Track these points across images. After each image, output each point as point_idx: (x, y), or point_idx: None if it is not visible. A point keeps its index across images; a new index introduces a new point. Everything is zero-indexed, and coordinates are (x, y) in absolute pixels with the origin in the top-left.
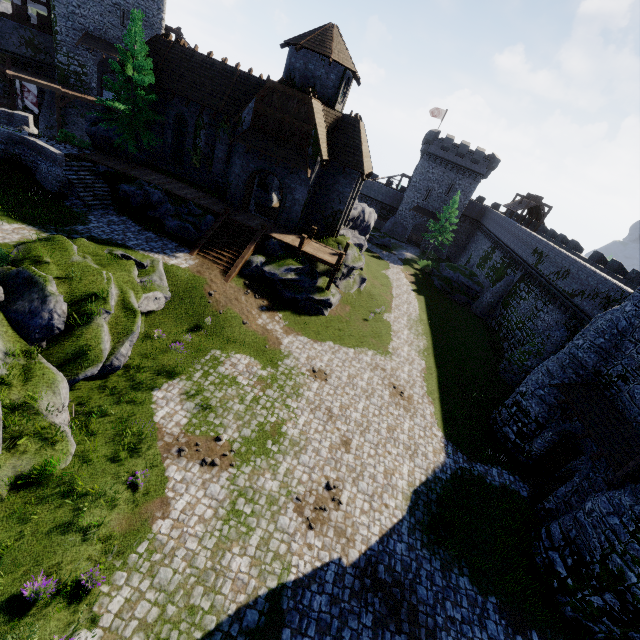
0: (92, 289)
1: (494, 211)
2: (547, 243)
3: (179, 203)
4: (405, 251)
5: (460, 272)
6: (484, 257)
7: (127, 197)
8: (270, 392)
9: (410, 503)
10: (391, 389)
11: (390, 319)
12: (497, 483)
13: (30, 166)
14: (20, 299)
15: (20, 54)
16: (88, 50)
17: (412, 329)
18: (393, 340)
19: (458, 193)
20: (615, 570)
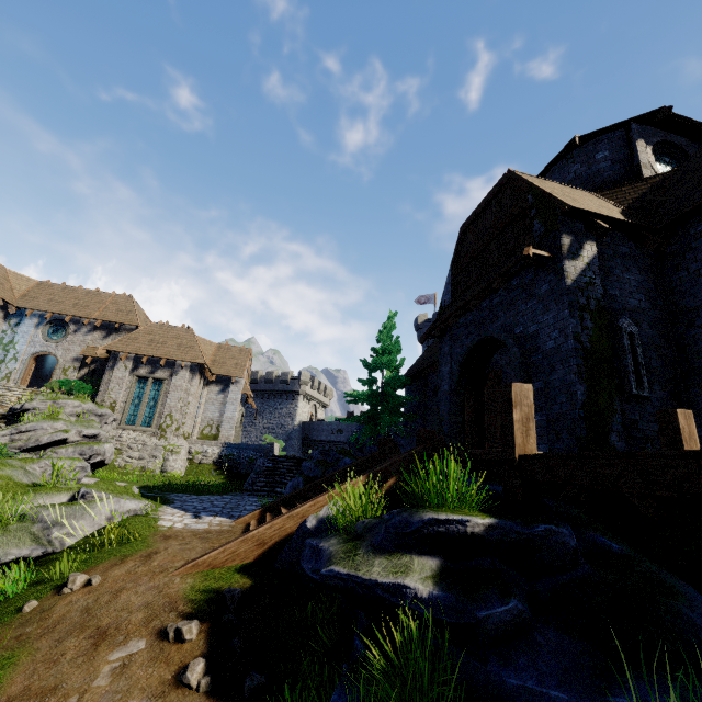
0: None
1: None
2: None
3: None
4: None
5: None
6: None
7: None
8: None
9: None
10: None
11: None
12: None
13: None
14: None
15: None
16: None
17: None
18: None
19: None
20: None
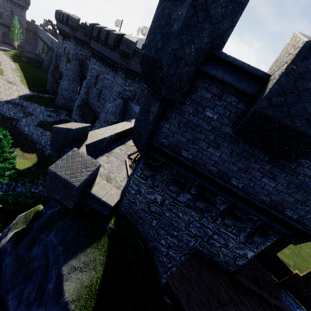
0: None
1: (39, 27)
2: (52, 38)
3: None
4: (3, 47)
5: (32, 54)
6: (43, 49)
7: None
8: None
9: (19, 97)
10: (7, 82)
11: (1, 68)
12: (47, 97)
13: None
14: None
15: None
16: None
17: (13, 71)
18: (5, 73)
19: (15, 15)
20: (61, 94)
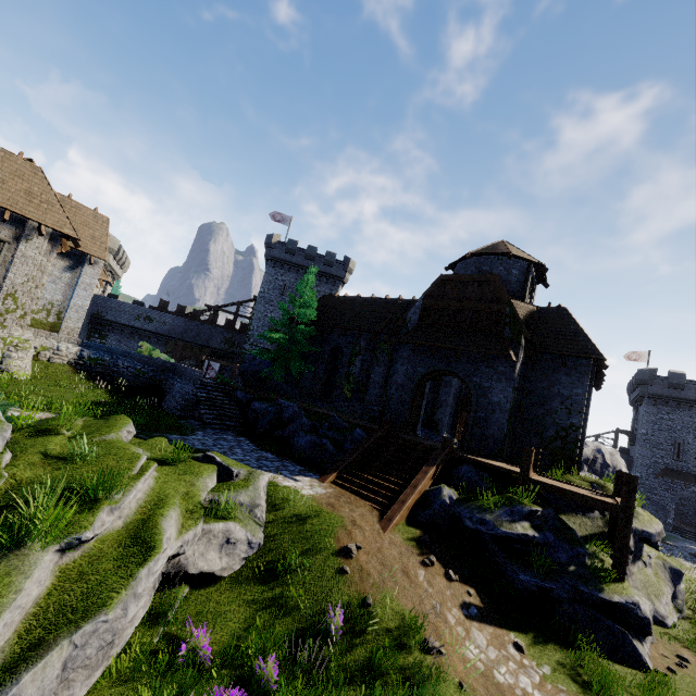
0: (90, 479)
1: None
2: None
3: (318, 419)
4: (688, 543)
5: None
6: None
7: (255, 418)
8: None
9: None
10: None
11: None
12: None
13: (166, 389)
14: None
15: (219, 348)
16: None
17: None
18: None
19: None
20: None
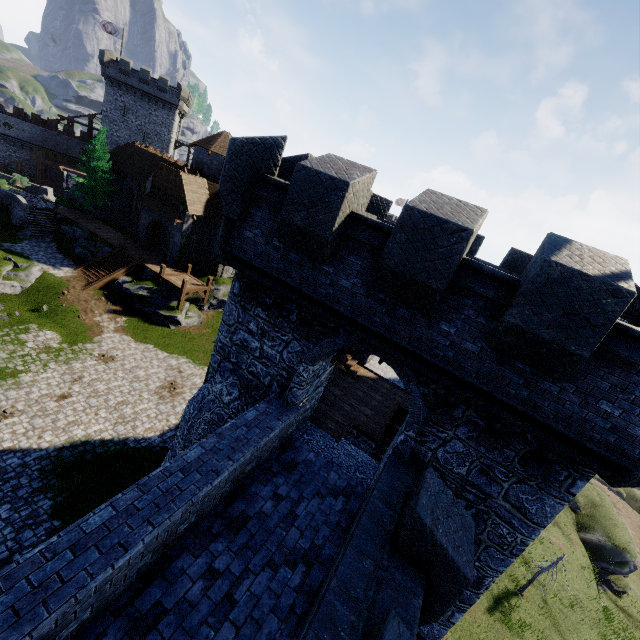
0: None
1: None
2: None
3: (94, 239)
4: None
5: None
6: None
7: (65, 234)
8: (44, 355)
9: (69, 445)
10: (167, 384)
11: None
12: None
13: (11, 211)
14: None
15: (78, 158)
16: None
17: None
18: None
19: None
20: None
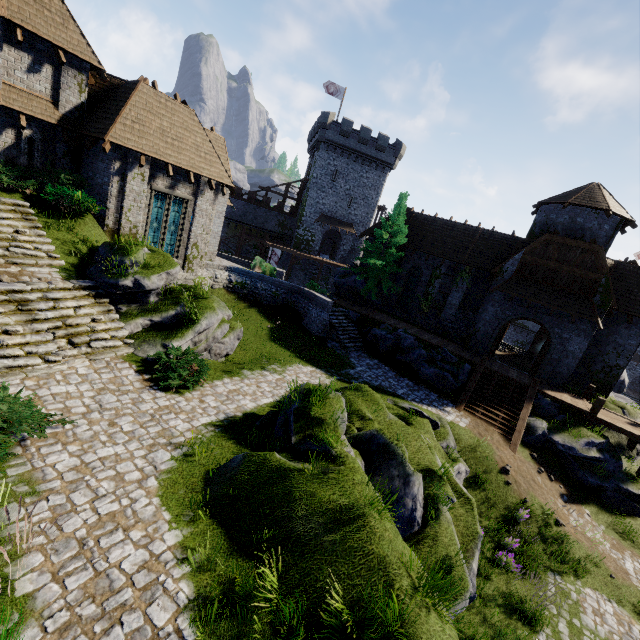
0: (423, 460)
1: None
2: None
3: (429, 348)
4: None
5: None
6: None
7: (374, 340)
8: None
9: None
10: None
11: None
12: None
13: (300, 311)
14: (376, 473)
15: (273, 231)
16: (320, 225)
17: None
18: None
19: None
20: None
